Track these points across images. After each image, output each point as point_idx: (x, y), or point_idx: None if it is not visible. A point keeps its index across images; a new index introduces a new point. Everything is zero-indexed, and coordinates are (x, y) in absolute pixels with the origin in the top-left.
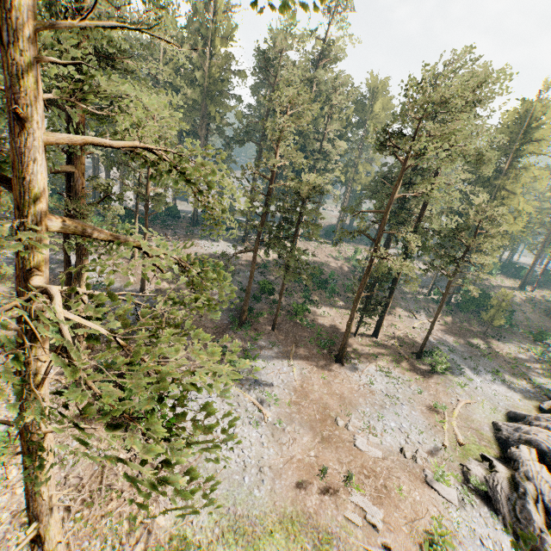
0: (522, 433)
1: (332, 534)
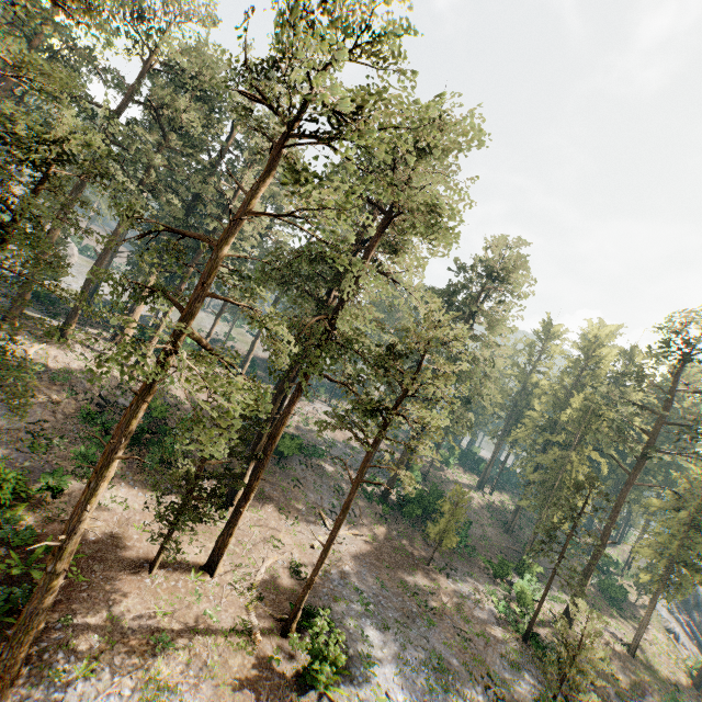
0: None
1: None
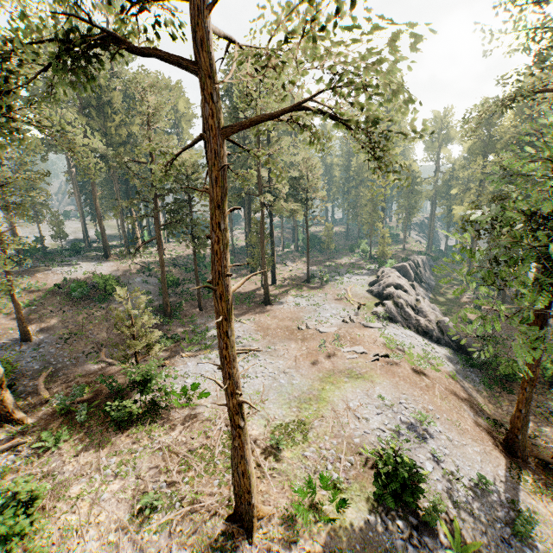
0: (383, 284)
1: (350, 368)
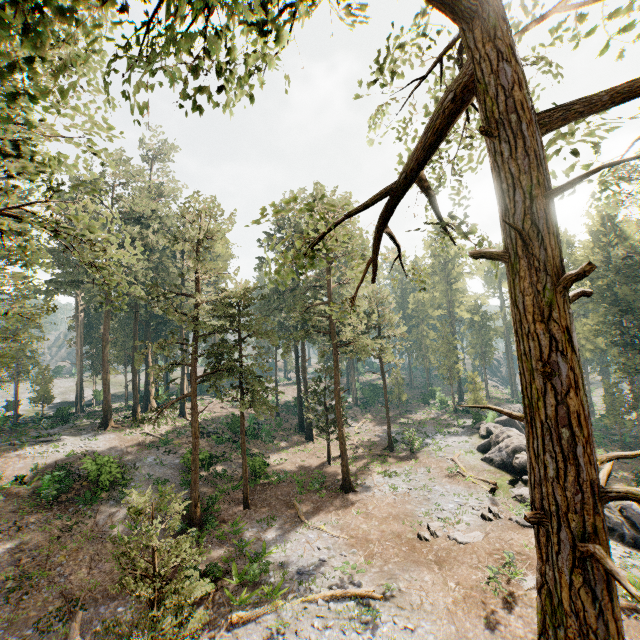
0: (505, 449)
1: None
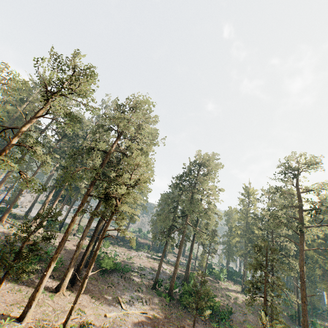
0: None
1: None
